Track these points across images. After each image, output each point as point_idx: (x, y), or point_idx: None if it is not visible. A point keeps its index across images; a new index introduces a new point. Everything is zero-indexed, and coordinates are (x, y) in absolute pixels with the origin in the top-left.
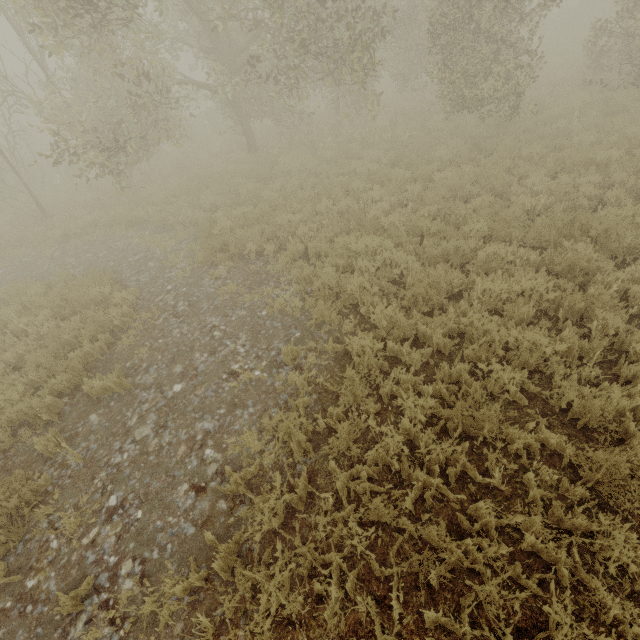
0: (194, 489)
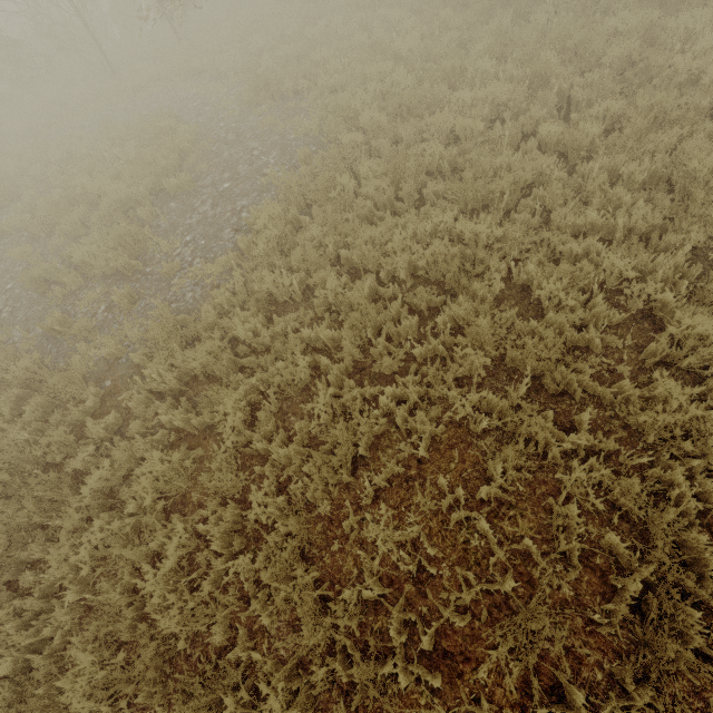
0: (234, 230)
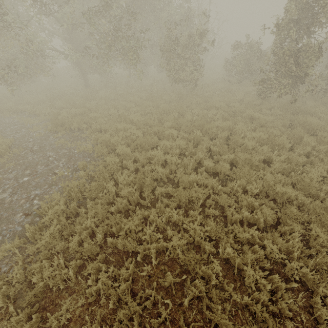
0: (25, 214)
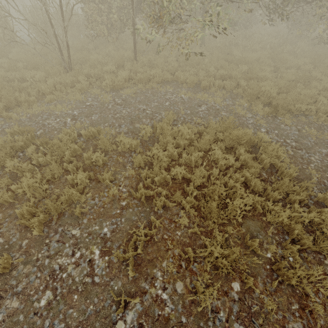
0: None
